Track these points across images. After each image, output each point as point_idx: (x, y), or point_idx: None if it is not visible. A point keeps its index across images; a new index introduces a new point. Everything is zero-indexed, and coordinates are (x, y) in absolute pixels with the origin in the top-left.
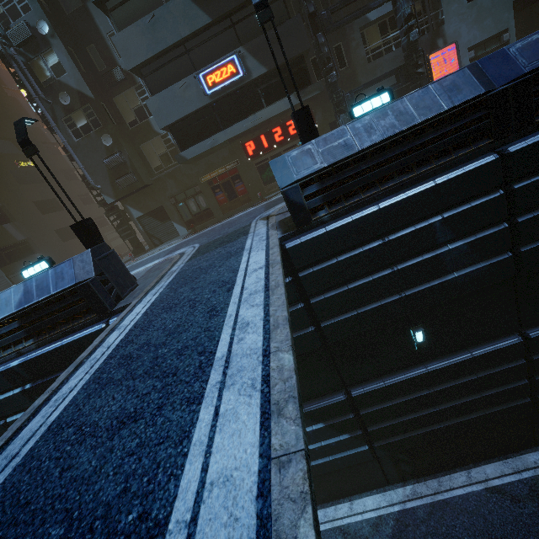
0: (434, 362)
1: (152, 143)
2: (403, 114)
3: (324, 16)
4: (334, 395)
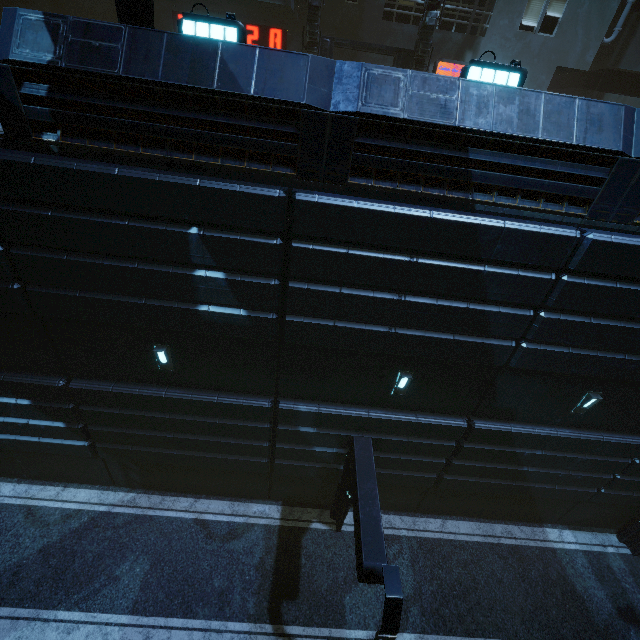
0: (178, 390)
1: None
2: (203, 64)
3: None
4: (52, 377)
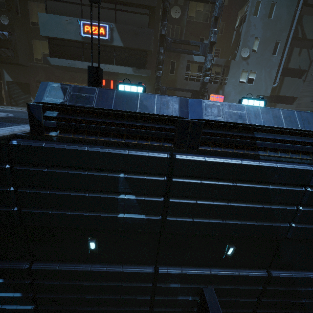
0: (98, 265)
1: (41, 43)
2: (132, 101)
3: (169, 41)
4: (21, 262)
